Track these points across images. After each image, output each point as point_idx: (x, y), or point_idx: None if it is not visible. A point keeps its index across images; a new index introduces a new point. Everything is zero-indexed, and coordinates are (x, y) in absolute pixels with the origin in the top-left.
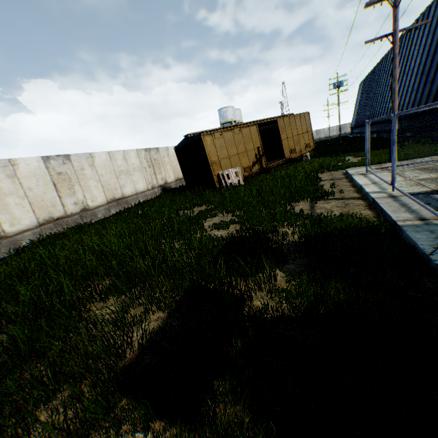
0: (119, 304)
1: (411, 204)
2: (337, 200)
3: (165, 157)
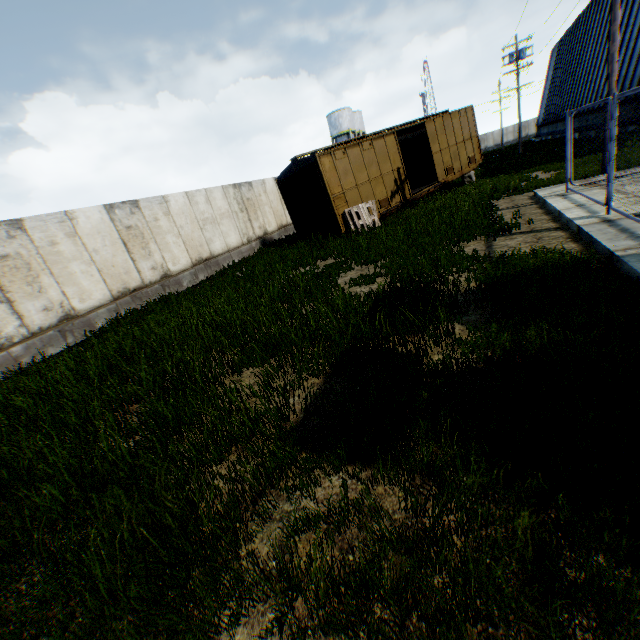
0: (264, 372)
1: (635, 229)
2: (525, 234)
3: (262, 195)
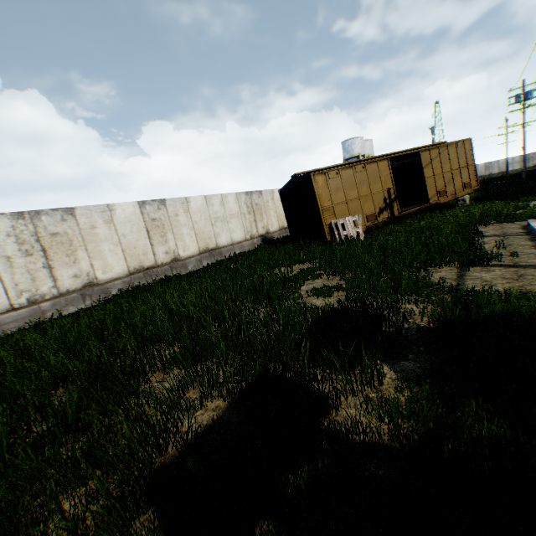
0: (175, 381)
1: None
2: (505, 267)
3: (269, 202)
